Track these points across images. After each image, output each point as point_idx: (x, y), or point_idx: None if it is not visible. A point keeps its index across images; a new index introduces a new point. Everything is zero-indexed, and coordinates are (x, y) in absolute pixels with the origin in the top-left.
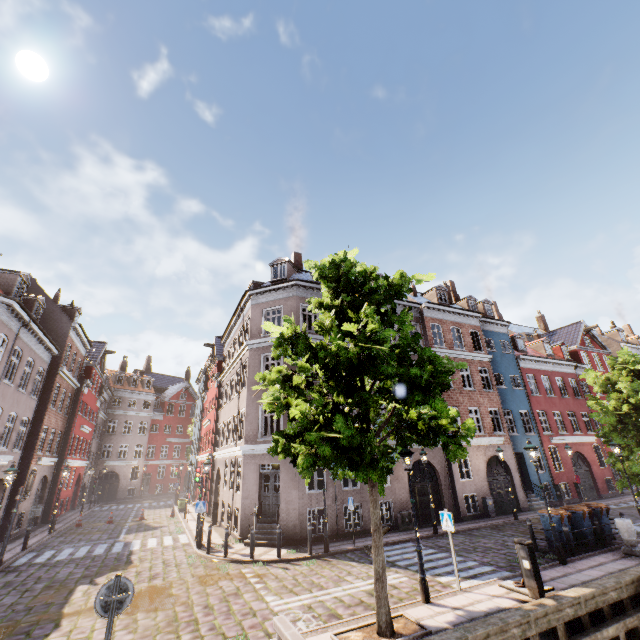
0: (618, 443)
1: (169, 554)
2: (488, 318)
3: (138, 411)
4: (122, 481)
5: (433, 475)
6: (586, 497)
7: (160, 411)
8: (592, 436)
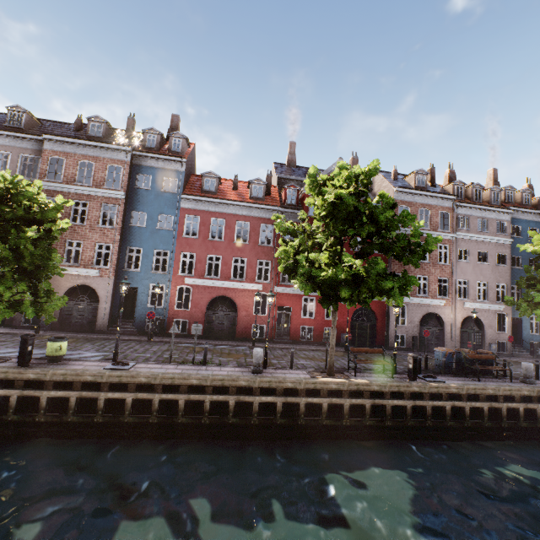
0: None
1: None
2: (148, 152)
3: None
4: None
5: None
6: (216, 337)
7: None
8: (256, 284)
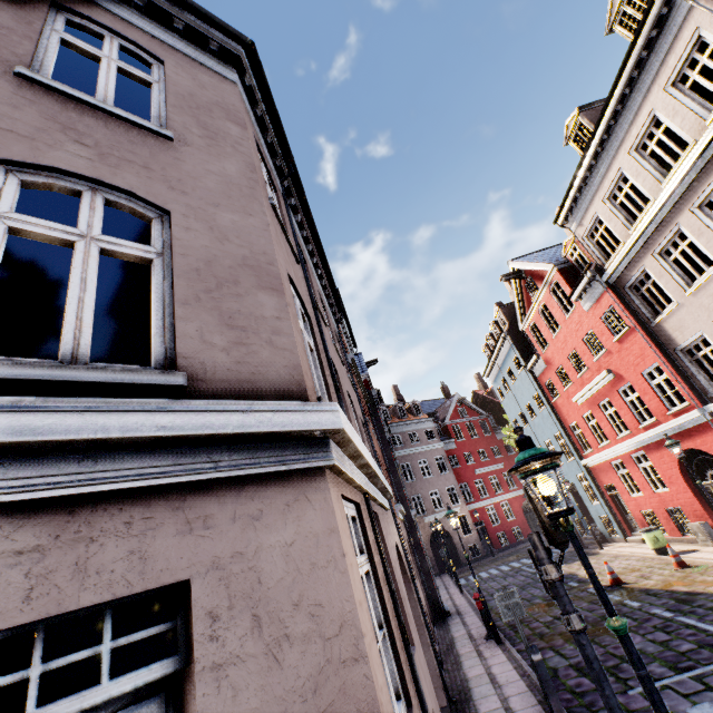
0: None
1: None
2: None
3: (424, 445)
4: (455, 539)
5: None
6: None
7: (447, 439)
8: None
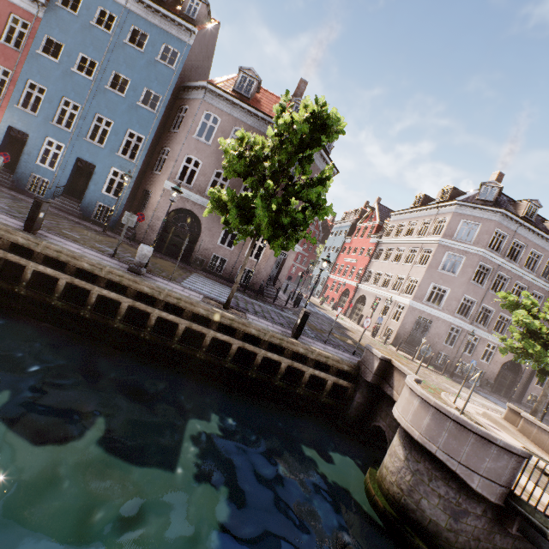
0: None
1: (359, 333)
2: None
3: None
4: None
5: (516, 372)
6: None
7: None
8: None
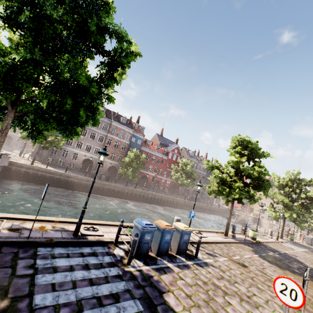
0: (121, 166)
1: (11, 154)
2: (137, 132)
3: None
4: (13, 140)
5: (92, 164)
6: (141, 186)
7: None
8: (154, 174)
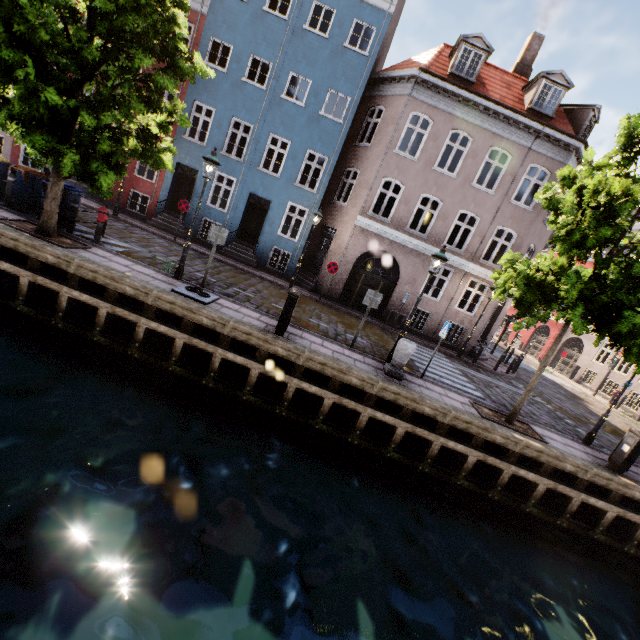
0: None
1: (593, 401)
2: None
3: None
4: None
5: None
6: None
7: None
8: None
